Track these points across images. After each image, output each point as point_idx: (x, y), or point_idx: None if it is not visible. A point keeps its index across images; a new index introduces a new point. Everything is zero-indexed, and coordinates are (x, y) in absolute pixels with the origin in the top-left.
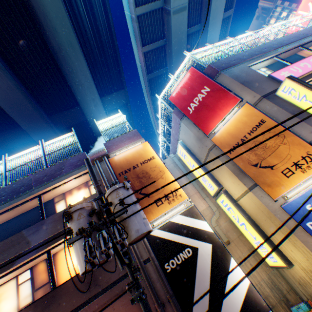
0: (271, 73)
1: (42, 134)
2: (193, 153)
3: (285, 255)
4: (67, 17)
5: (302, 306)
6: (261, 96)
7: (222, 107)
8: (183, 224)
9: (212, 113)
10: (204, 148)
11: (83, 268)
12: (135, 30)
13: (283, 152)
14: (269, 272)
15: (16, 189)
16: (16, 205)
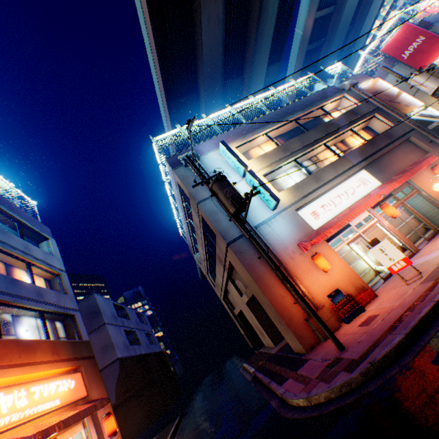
0: None
1: (212, 103)
2: None
3: None
4: None
5: None
6: None
7: (435, 50)
8: (426, 114)
9: (426, 56)
10: None
11: None
12: None
13: None
14: None
15: (303, 104)
16: (309, 113)
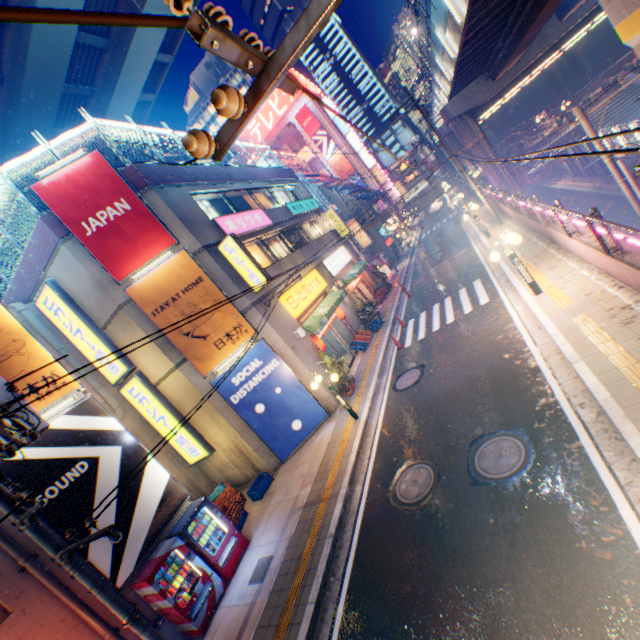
0: (217, 218)
1: None
2: (83, 307)
3: (210, 441)
4: None
5: (221, 487)
6: (203, 246)
7: (150, 244)
8: (73, 428)
9: (133, 249)
10: (110, 302)
11: None
12: None
13: (219, 321)
14: (190, 473)
15: None
16: None
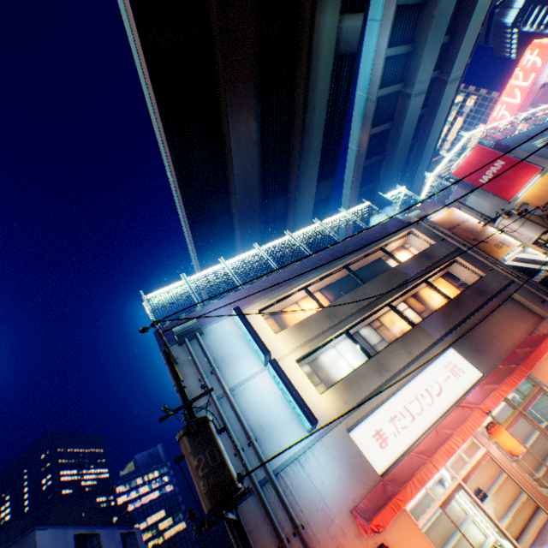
0: None
1: (249, 226)
2: None
3: None
4: (327, 96)
5: None
6: None
7: (521, 176)
8: (527, 258)
9: (511, 183)
10: None
11: (540, 232)
12: (368, 112)
13: None
14: None
15: (357, 242)
16: (365, 254)
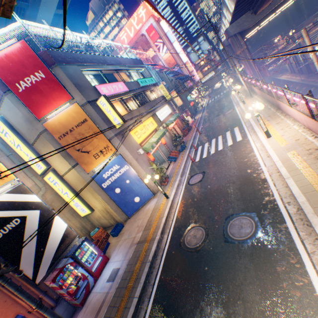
0: (96, 85)
1: None
2: (20, 132)
3: (92, 206)
4: None
5: (96, 229)
6: (87, 101)
7: (56, 98)
8: (11, 200)
9: (46, 101)
10: (35, 130)
11: None
12: None
13: (96, 143)
14: (82, 221)
15: None
16: None
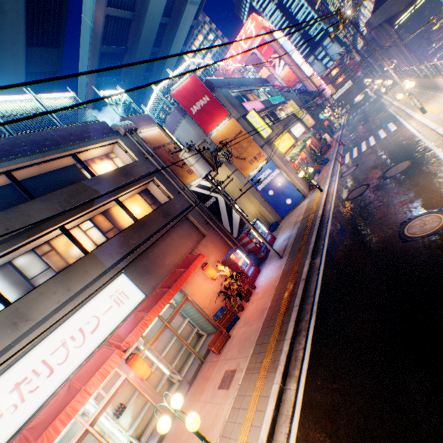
0: (242, 103)
1: None
2: None
3: (245, 212)
4: None
5: None
6: (240, 116)
7: (218, 116)
8: (207, 186)
9: (211, 119)
10: None
11: (208, 171)
12: None
13: (250, 151)
14: None
15: (39, 142)
16: (49, 160)
